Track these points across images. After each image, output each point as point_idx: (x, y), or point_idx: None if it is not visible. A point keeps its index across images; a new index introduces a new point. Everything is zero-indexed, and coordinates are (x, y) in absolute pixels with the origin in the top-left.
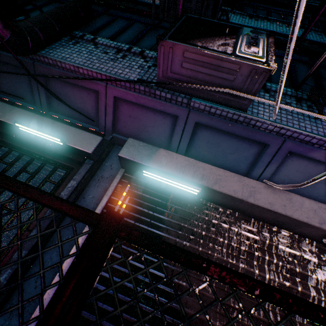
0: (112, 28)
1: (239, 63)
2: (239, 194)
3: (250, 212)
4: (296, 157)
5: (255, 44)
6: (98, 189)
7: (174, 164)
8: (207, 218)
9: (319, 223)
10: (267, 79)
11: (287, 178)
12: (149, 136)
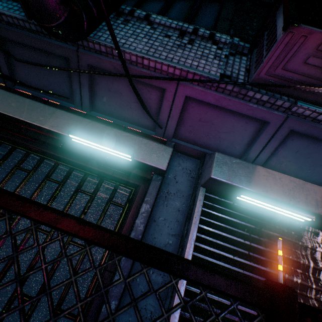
0: (157, 0)
1: None
2: None
3: None
4: None
5: None
6: (167, 209)
7: (279, 187)
8: (310, 246)
9: None
10: None
11: None
12: (220, 143)
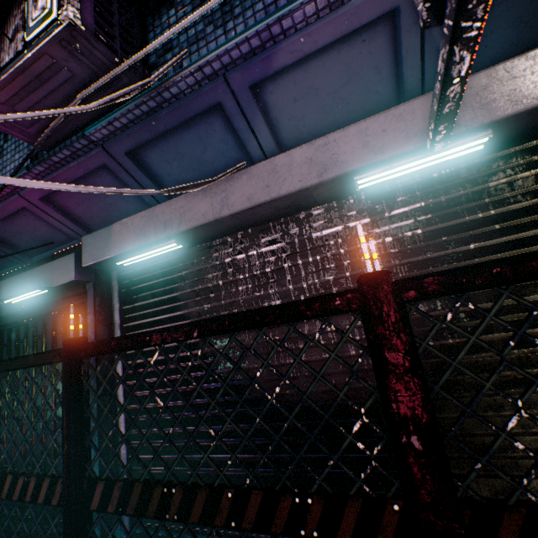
0: None
1: (42, 53)
2: (210, 215)
3: (251, 221)
4: (270, 83)
5: None
6: None
7: (133, 233)
8: (219, 263)
9: (319, 177)
10: None
11: (296, 120)
12: (119, 208)
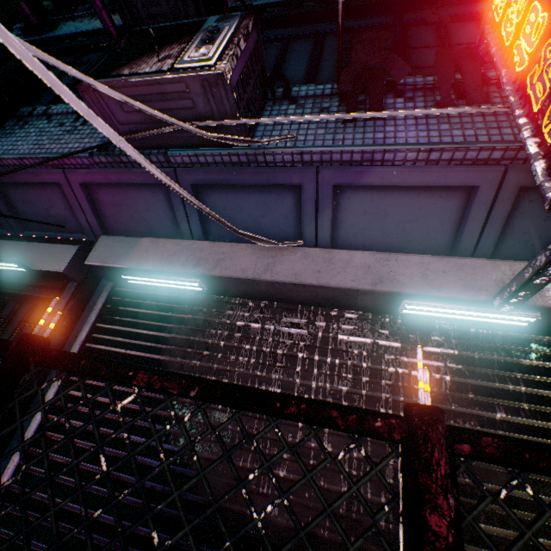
0: None
1: (182, 80)
2: (250, 272)
3: (284, 296)
4: (351, 191)
5: (210, 40)
6: None
7: (159, 255)
8: (230, 322)
9: (372, 285)
10: (307, 79)
11: (357, 228)
12: (151, 225)
